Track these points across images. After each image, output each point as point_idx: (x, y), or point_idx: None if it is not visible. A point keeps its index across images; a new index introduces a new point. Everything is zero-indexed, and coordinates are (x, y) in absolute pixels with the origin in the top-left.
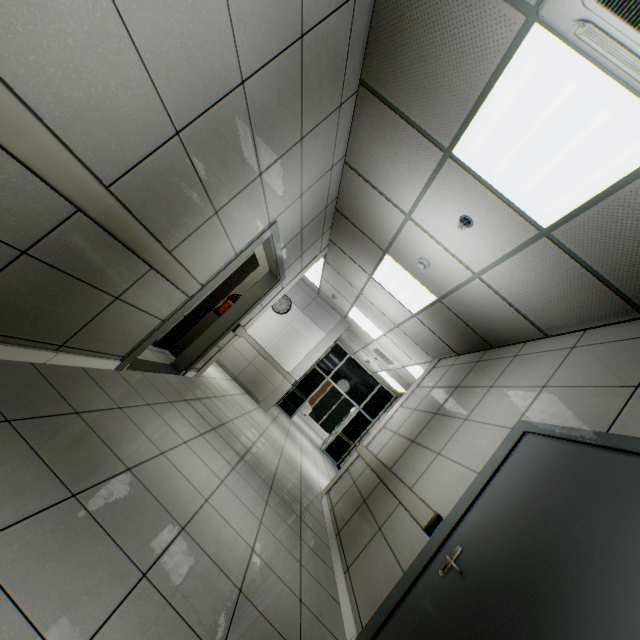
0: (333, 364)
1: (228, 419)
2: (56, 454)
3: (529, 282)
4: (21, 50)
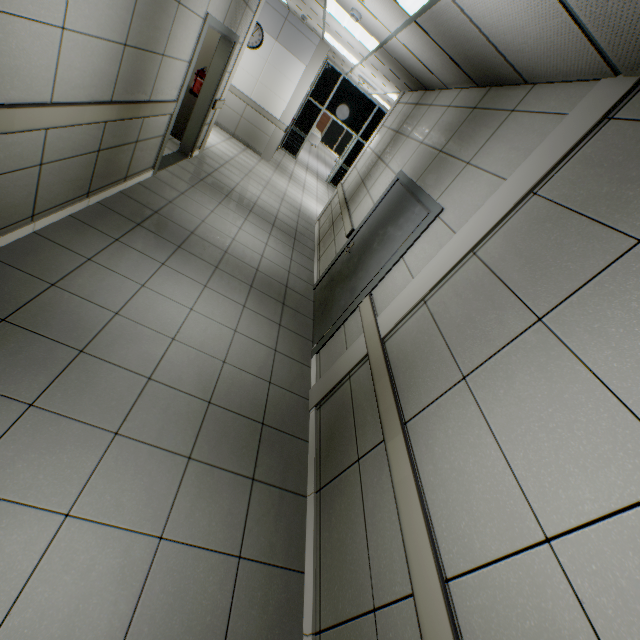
0: (327, 92)
1: (235, 184)
2: (163, 234)
3: (422, 50)
4: (70, 87)
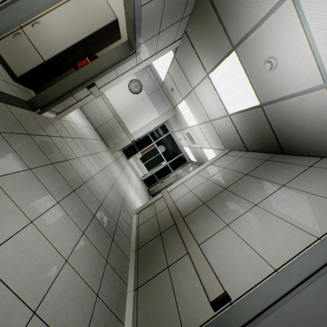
0: (159, 135)
1: (75, 156)
2: None
3: None
4: None
